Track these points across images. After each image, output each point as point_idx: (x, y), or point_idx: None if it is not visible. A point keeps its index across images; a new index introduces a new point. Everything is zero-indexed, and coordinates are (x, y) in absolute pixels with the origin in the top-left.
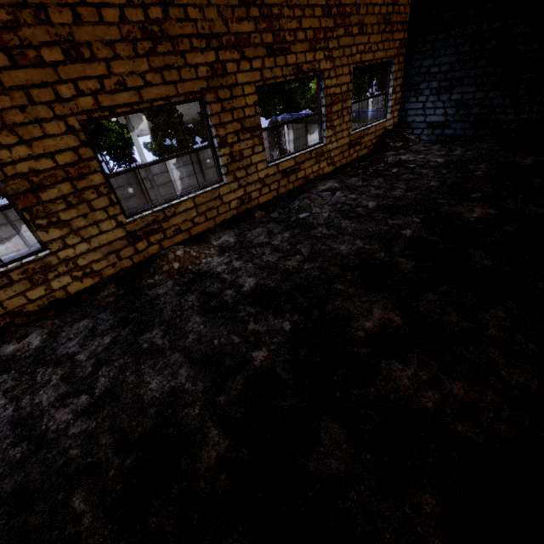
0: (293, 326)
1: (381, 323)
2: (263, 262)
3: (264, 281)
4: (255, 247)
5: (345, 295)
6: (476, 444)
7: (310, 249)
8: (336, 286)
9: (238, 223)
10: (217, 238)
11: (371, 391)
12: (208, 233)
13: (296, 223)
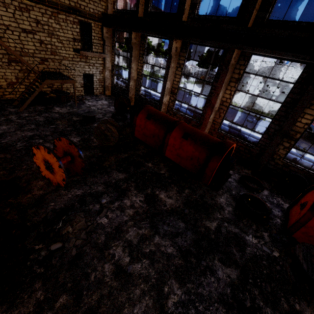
0: None
1: None
2: None
3: None
4: None
5: None
6: None
7: None
8: None
9: None
10: None
11: None
12: None
13: None
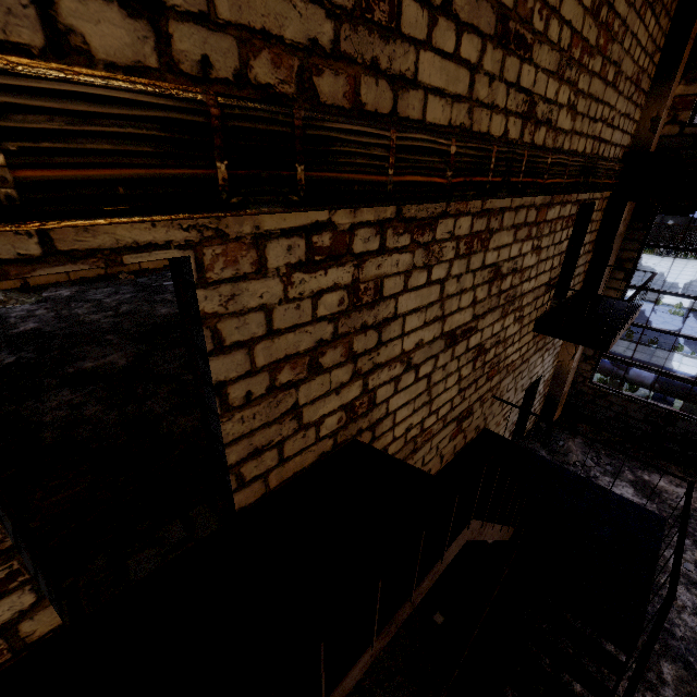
0: (15, 361)
1: (103, 364)
2: (69, 313)
3: (44, 327)
4: (80, 302)
5: (105, 343)
6: (44, 444)
7: (131, 308)
8: (107, 337)
9: (95, 282)
10: (54, 291)
11: (10, 408)
12: (52, 286)
13: (153, 288)
